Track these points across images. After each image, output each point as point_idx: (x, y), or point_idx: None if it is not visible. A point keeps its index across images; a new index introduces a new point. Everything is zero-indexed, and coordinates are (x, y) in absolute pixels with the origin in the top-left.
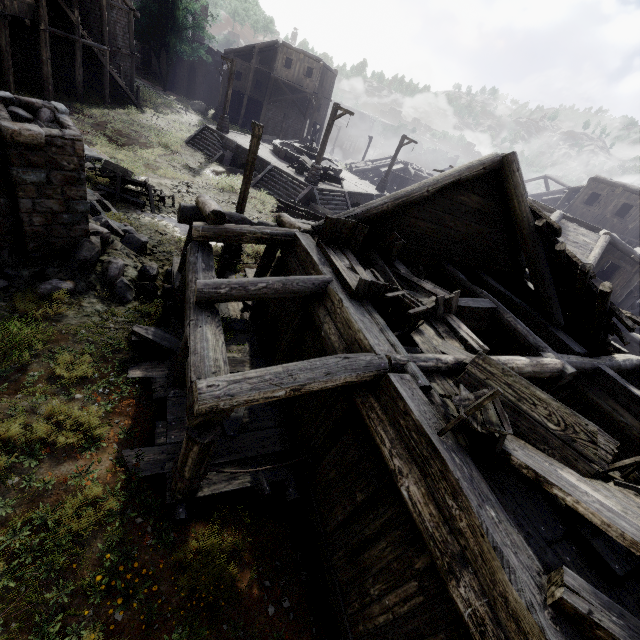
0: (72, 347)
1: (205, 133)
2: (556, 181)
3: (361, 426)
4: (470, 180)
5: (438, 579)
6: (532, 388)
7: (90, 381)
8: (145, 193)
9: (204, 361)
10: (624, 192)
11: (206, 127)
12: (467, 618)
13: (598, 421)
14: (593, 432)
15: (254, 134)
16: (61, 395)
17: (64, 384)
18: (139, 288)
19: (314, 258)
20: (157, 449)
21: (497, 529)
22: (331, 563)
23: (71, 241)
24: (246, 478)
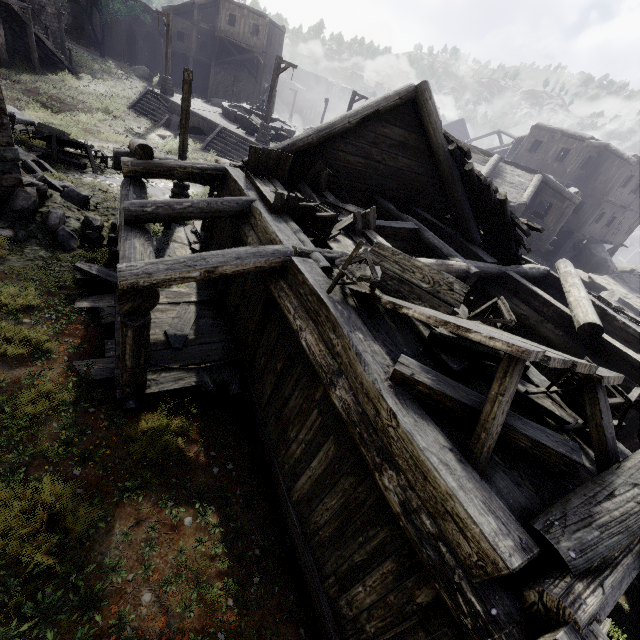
0: (17, 284)
1: (148, 97)
2: (508, 135)
3: (278, 310)
4: (390, 112)
5: (328, 398)
6: (412, 260)
7: (37, 310)
8: (85, 155)
9: (131, 261)
10: (562, 137)
11: (149, 91)
12: (340, 409)
13: (519, 330)
14: (452, 282)
15: (184, 80)
16: (9, 320)
17: (11, 311)
18: (83, 238)
19: (241, 185)
20: (107, 360)
21: (361, 344)
22: (266, 431)
23: (5, 191)
24: (192, 379)
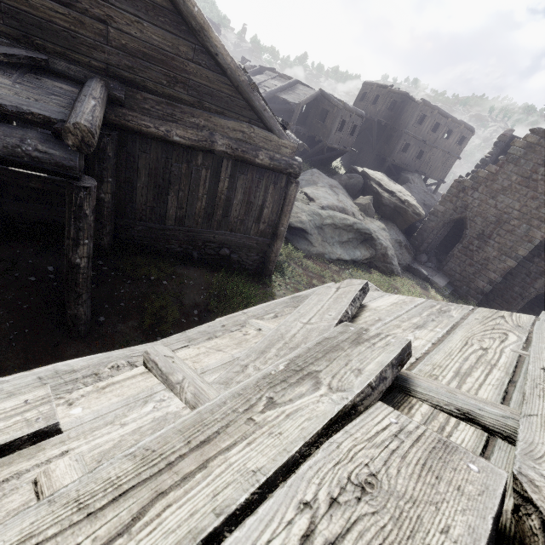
0: None
1: None
2: None
3: None
4: None
5: None
6: None
7: None
8: None
9: None
10: (377, 88)
11: None
12: None
13: None
14: None
15: None
16: None
17: None
18: None
19: None
20: None
21: None
22: None
23: None
24: None
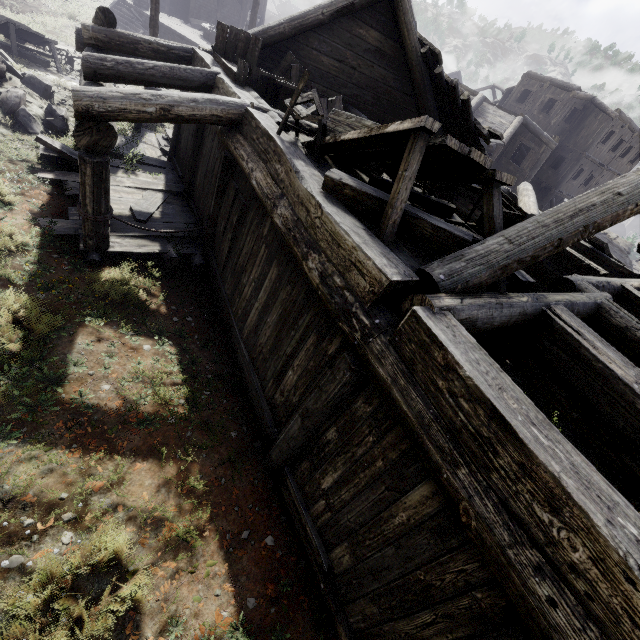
0: None
1: (120, 8)
2: (502, 90)
3: (236, 169)
4: (366, 9)
5: (273, 228)
6: (363, 121)
7: None
8: (49, 54)
9: None
10: (551, 87)
11: (121, 1)
12: (280, 225)
13: None
14: None
15: None
16: None
17: None
18: (47, 125)
19: (207, 61)
20: (70, 222)
21: (302, 167)
22: (224, 290)
23: None
24: (155, 248)
